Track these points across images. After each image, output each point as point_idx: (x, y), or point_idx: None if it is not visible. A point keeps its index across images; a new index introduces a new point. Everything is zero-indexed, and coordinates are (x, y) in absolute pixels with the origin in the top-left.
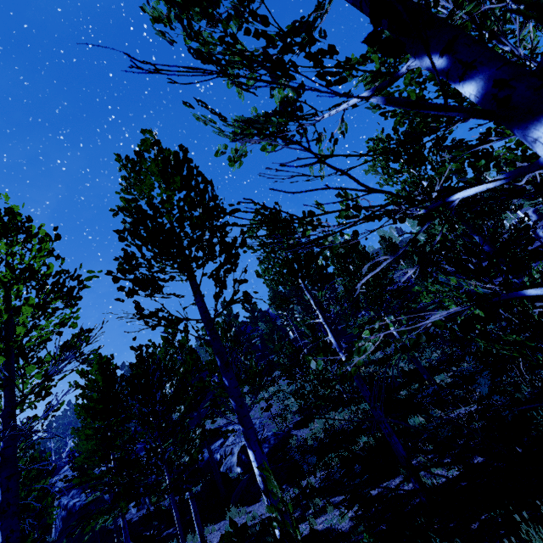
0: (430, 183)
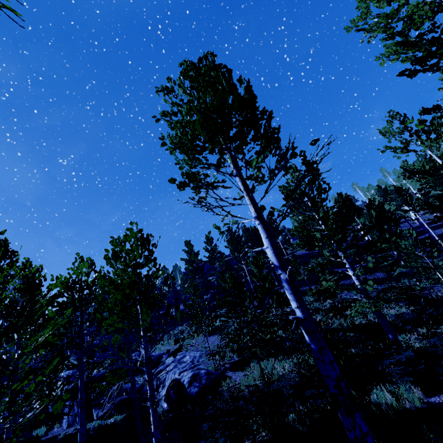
0: None
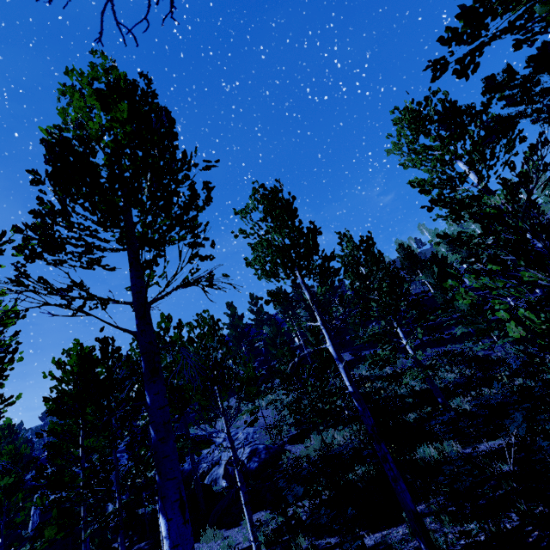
0: (470, 159)
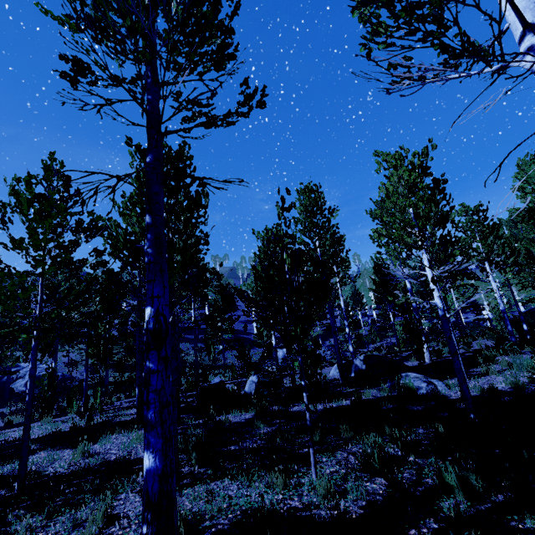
0: None
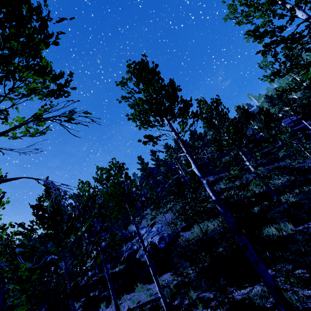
0: None
